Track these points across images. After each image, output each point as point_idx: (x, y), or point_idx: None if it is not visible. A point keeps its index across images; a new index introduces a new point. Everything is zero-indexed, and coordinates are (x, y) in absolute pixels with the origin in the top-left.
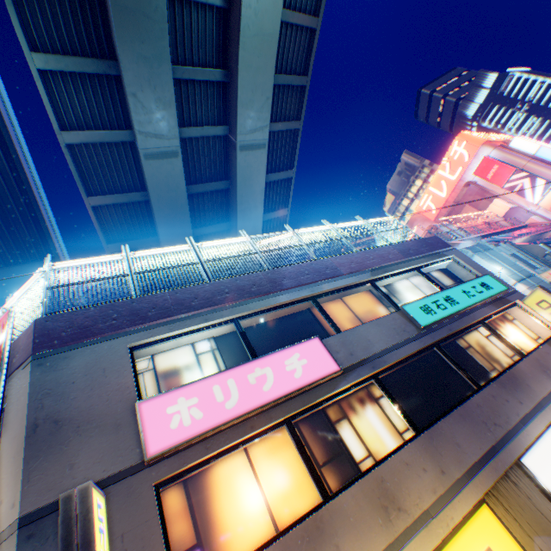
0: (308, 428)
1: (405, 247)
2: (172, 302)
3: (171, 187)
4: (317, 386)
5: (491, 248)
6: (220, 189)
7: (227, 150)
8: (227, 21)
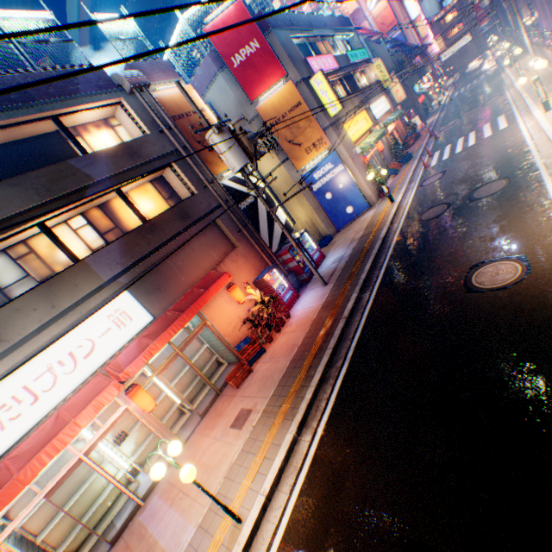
0: None
1: (340, 21)
2: (289, 20)
3: None
4: (334, 72)
5: None
6: None
7: None
8: None
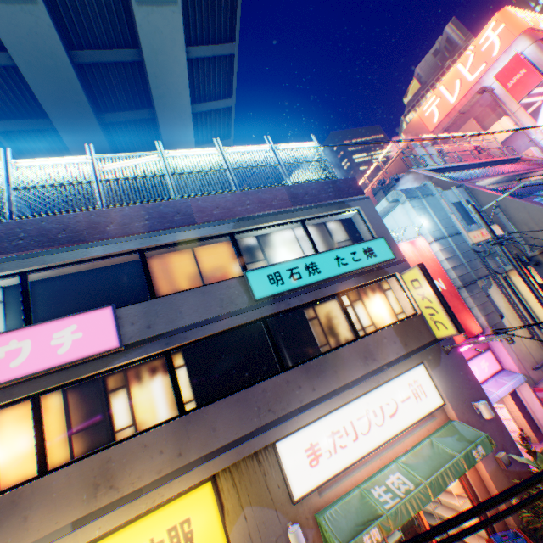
0: (77, 396)
1: (302, 191)
2: None
3: (43, 51)
4: (87, 362)
5: (434, 193)
6: (129, 62)
7: None
8: None
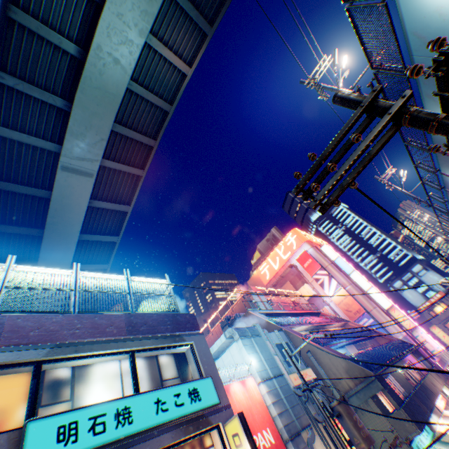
0: None
1: (143, 319)
2: None
3: None
4: None
5: (262, 333)
6: (39, 196)
7: (58, 165)
8: (83, 69)
